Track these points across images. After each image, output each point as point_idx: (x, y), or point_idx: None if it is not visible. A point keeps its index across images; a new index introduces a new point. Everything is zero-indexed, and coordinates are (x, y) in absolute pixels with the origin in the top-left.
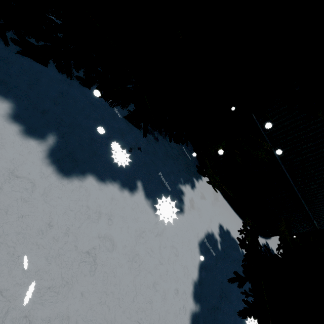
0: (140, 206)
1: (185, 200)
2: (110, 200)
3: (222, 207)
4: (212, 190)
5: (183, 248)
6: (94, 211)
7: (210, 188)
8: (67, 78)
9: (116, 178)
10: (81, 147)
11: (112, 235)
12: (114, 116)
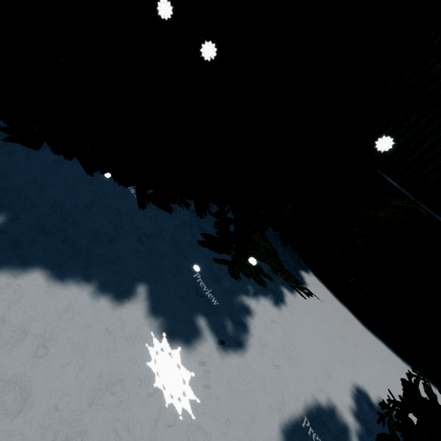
0: (129, 328)
1: (251, 326)
2: (60, 311)
3: (363, 349)
4: (332, 312)
5: (229, 436)
6: (14, 327)
7: (327, 308)
8: (65, 159)
9: (92, 278)
10: (42, 231)
11: (31, 379)
12: (126, 196)
